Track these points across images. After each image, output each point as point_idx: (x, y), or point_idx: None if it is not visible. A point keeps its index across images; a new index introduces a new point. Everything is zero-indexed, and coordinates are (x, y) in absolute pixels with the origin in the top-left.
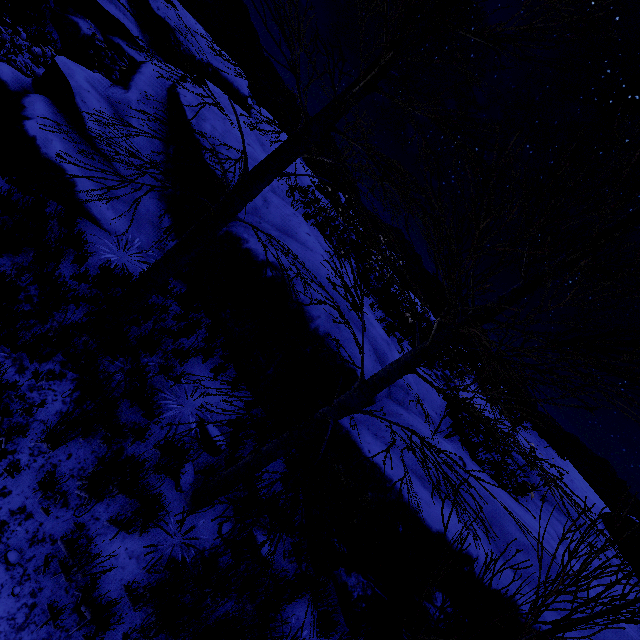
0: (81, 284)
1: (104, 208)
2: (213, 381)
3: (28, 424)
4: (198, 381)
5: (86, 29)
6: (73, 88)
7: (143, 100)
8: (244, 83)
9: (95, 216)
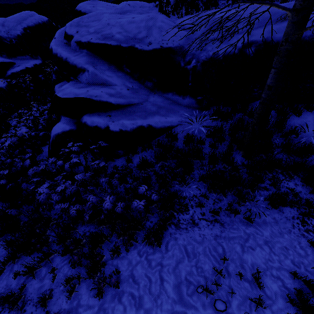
0: (215, 149)
1: (165, 120)
2: (299, 118)
3: (299, 197)
4: (295, 124)
5: (2, 85)
6: (86, 97)
7: (93, 65)
8: (39, 15)
9: (168, 126)
